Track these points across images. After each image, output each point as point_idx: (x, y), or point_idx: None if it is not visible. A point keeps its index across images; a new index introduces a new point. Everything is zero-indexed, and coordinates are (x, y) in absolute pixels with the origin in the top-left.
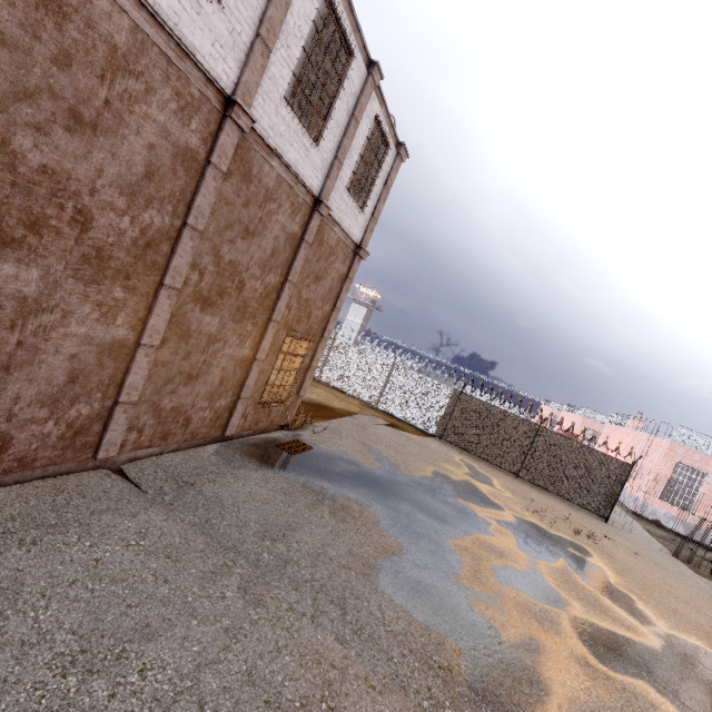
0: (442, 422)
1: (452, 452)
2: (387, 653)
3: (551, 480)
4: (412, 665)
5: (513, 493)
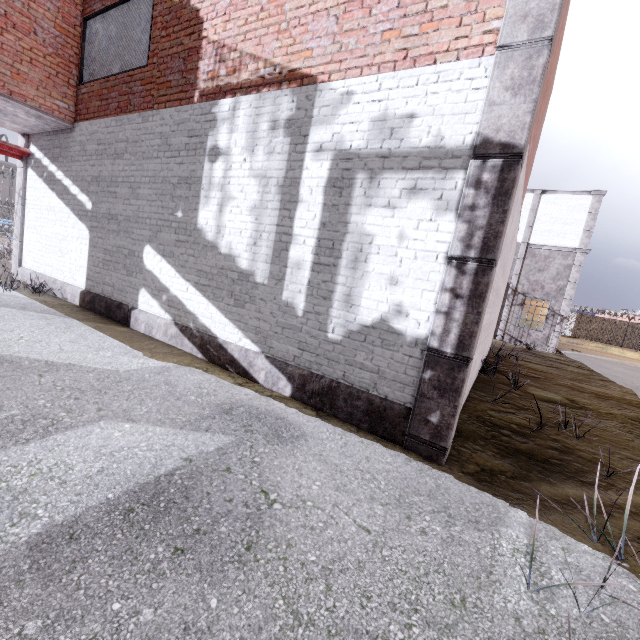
0: (573, 330)
1: (586, 341)
2: (633, 359)
3: (639, 345)
4: (639, 360)
5: (626, 350)
